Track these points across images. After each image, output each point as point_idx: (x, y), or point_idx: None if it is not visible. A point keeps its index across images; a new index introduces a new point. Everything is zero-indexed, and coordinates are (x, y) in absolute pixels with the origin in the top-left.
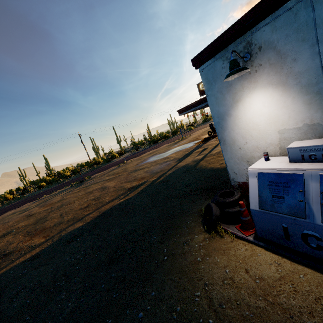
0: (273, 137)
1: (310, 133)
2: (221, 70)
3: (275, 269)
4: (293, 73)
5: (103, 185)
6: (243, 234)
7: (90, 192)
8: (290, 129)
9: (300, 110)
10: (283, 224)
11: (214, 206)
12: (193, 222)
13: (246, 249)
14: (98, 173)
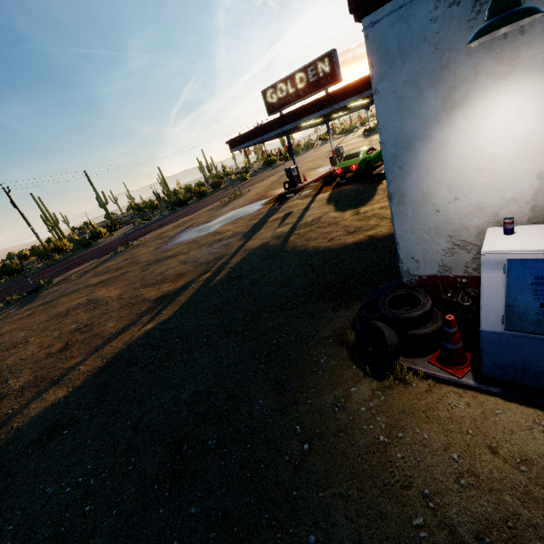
0: (524, 186)
1: None
2: (427, 27)
3: (543, 437)
4: None
5: (91, 296)
6: (451, 375)
7: (62, 313)
8: None
9: None
10: None
11: (385, 327)
12: (332, 358)
13: (468, 403)
14: (69, 271)
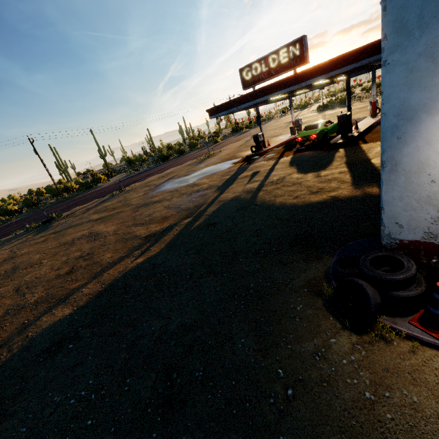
0: None
1: None
2: None
3: None
4: None
5: (92, 230)
6: (436, 340)
7: (69, 242)
8: None
9: None
10: None
11: (367, 285)
12: (308, 307)
13: None
14: (75, 207)
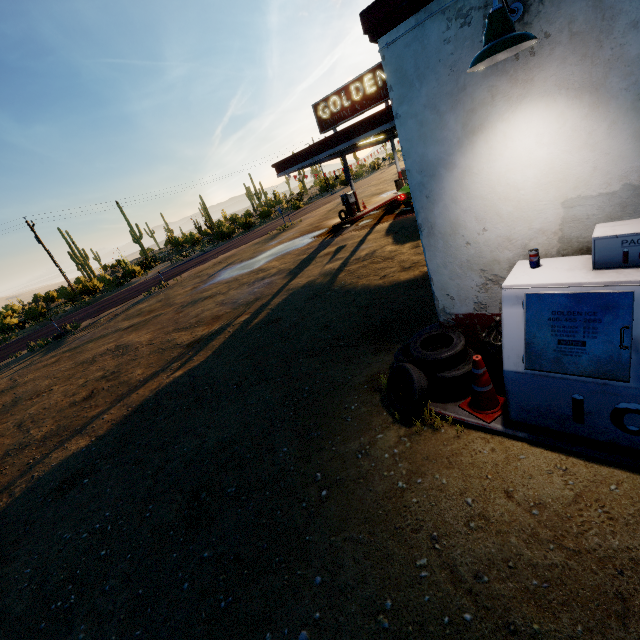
0: (550, 216)
1: (633, 206)
2: (441, 48)
3: (561, 481)
4: (624, 61)
5: (120, 342)
6: (480, 420)
7: (89, 360)
8: (591, 198)
9: (622, 152)
10: (576, 395)
11: (414, 369)
12: (363, 405)
13: (493, 448)
14: (98, 314)
